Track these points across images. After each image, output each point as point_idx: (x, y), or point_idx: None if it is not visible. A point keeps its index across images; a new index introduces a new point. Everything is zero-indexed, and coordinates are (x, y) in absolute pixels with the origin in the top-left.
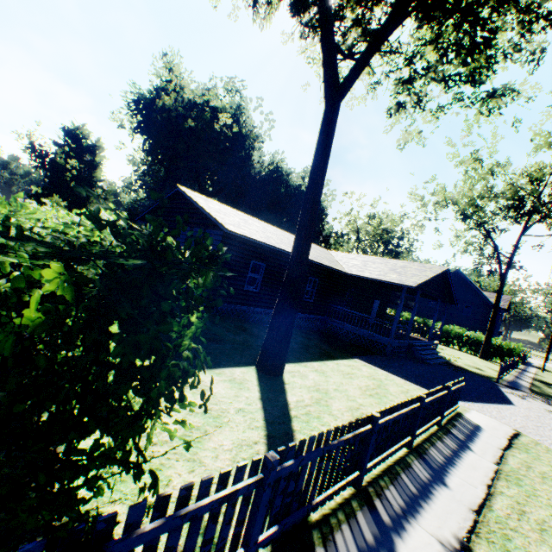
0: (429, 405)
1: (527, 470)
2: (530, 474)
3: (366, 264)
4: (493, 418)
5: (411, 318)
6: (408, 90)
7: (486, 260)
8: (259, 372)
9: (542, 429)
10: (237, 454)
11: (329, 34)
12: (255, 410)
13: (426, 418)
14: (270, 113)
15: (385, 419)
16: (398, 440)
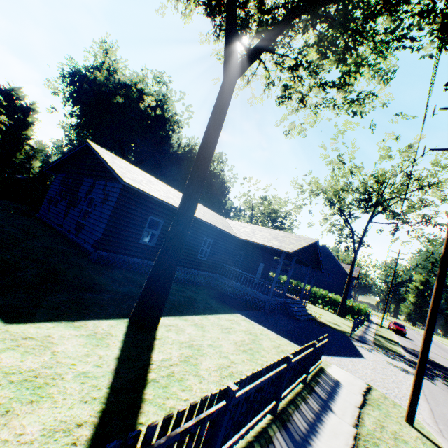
0: (296, 364)
1: (381, 431)
2: (385, 436)
3: (254, 231)
4: (350, 372)
5: (288, 280)
6: (294, 77)
7: (344, 238)
8: (130, 325)
9: (387, 381)
10: None
11: (233, 23)
12: (103, 374)
13: (293, 378)
14: (190, 106)
15: (246, 390)
16: (261, 408)
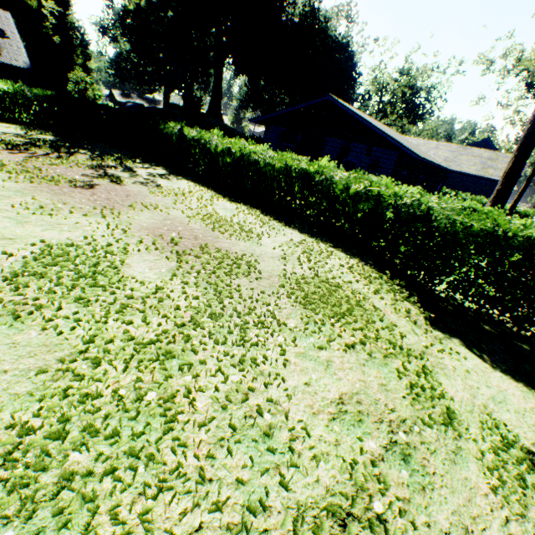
0: None
1: None
2: None
3: (454, 156)
4: None
5: None
6: None
7: None
8: None
9: None
10: None
11: None
12: None
13: None
14: None
15: None
16: None
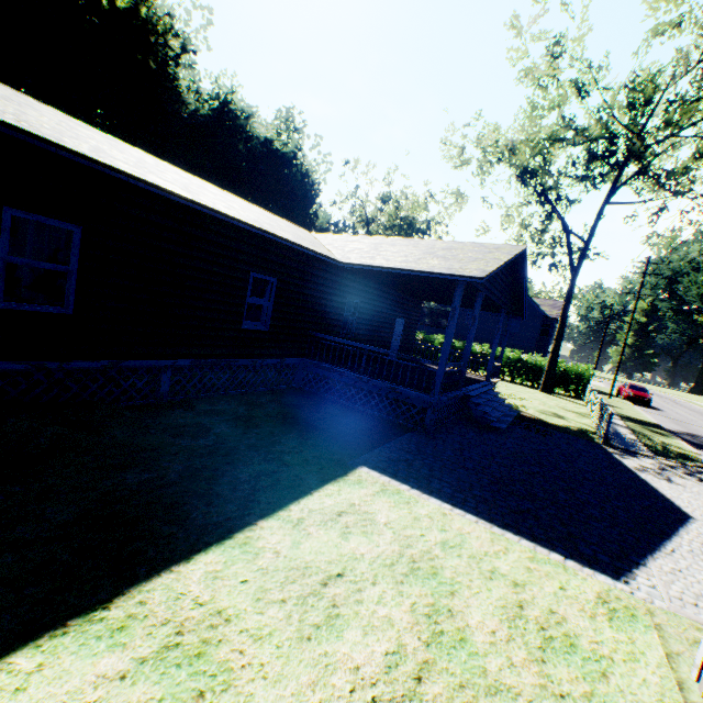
0: None
1: None
2: None
3: (378, 247)
4: None
5: (468, 347)
6: None
7: (549, 248)
8: None
9: None
10: None
11: None
12: None
13: None
14: None
15: None
16: None
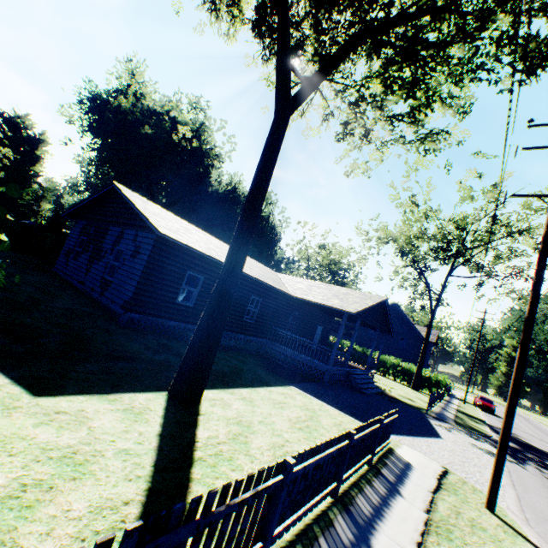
0: (360, 442)
1: (457, 517)
2: (460, 523)
3: (311, 288)
4: (423, 454)
5: (351, 345)
6: (355, 114)
7: (419, 295)
8: (170, 399)
9: (467, 464)
10: (88, 526)
11: (285, 51)
12: (145, 452)
13: (356, 458)
14: (233, 136)
15: (304, 465)
16: (320, 489)
